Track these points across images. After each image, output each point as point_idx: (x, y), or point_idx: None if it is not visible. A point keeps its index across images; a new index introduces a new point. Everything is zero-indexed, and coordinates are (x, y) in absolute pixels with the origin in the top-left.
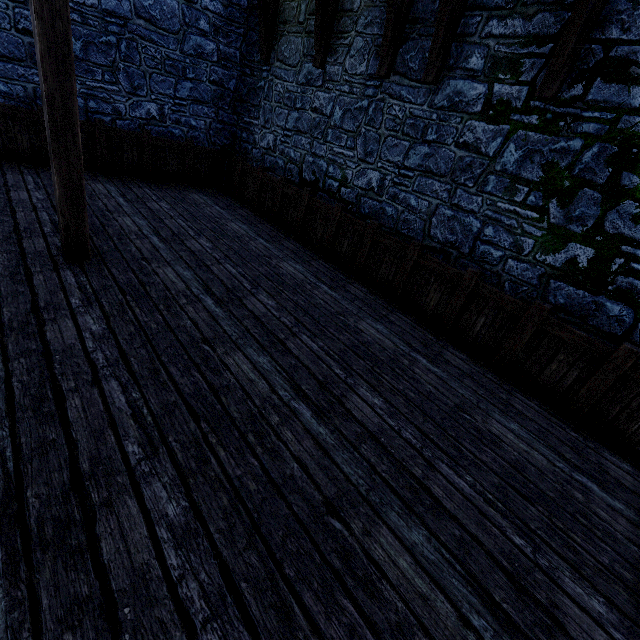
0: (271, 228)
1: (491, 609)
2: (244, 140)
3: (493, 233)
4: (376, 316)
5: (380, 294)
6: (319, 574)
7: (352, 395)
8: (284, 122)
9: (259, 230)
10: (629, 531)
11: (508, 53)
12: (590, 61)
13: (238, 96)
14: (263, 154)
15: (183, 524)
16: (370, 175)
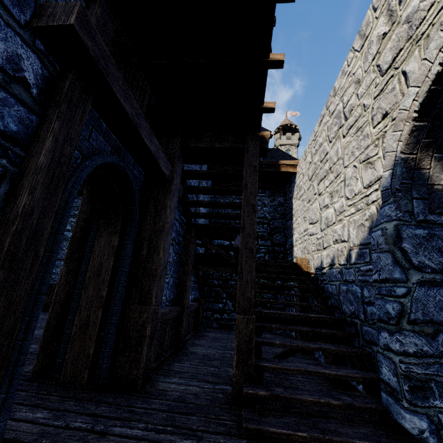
0: None
1: None
2: None
3: None
4: None
5: (41, 311)
6: None
7: None
8: None
9: None
10: None
11: None
12: None
13: None
14: None
15: None
16: None
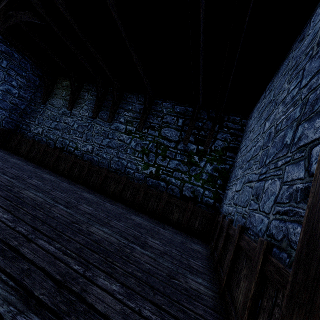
0: (35, 164)
1: (127, 240)
2: (23, 128)
3: (130, 165)
4: (89, 193)
5: (91, 189)
6: (71, 231)
7: (80, 206)
8: (49, 125)
9: (28, 164)
10: (168, 235)
11: (130, 120)
12: (147, 125)
13: (25, 111)
14: (34, 135)
15: (12, 219)
16: (88, 146)
